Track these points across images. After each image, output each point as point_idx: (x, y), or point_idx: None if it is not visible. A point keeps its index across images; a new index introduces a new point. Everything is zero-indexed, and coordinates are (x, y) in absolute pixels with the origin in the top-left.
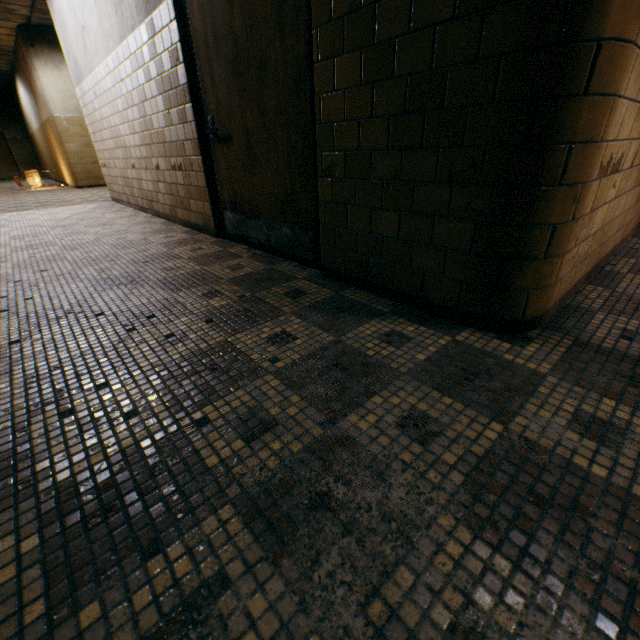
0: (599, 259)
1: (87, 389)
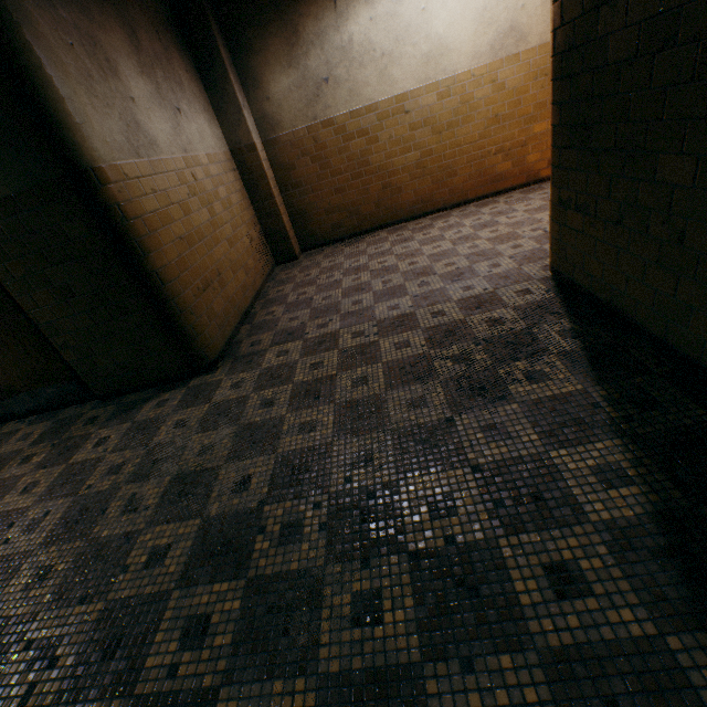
0: (244, 311)
1: (4, 532)
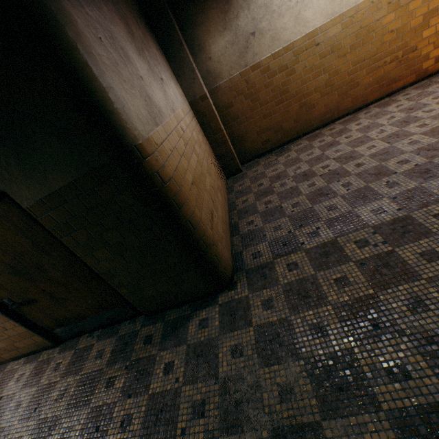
0: (228, 224)
1: None
